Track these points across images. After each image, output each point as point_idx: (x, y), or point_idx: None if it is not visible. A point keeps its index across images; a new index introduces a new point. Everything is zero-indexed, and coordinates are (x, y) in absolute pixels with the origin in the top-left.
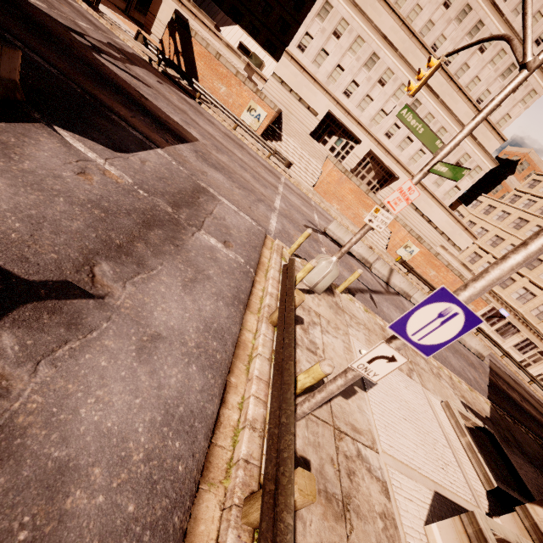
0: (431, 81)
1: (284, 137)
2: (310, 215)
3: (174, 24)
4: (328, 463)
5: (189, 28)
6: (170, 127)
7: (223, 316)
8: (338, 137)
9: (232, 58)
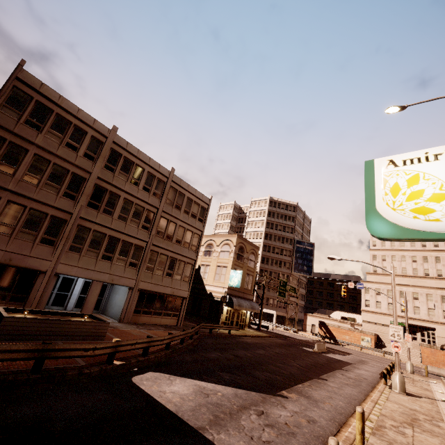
0: (440, 285)
1: (386, 345)
2: (417, 369)
3: (320, 325)
4: (410, 379)
5: (325, 323)
6: (344, 352)
7: (381, 370)
8: (419, 332)
9: (344, 325)
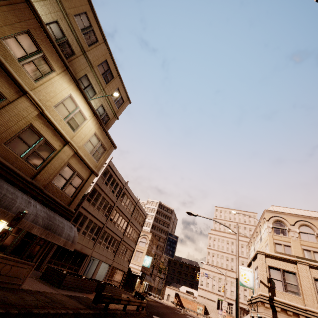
0: None
1: (209, 313)
2: None
3: (175, 295)
4: None
5: (179, 294)
6: (191, 316)
7: None
8: None
9: (189, 297)
